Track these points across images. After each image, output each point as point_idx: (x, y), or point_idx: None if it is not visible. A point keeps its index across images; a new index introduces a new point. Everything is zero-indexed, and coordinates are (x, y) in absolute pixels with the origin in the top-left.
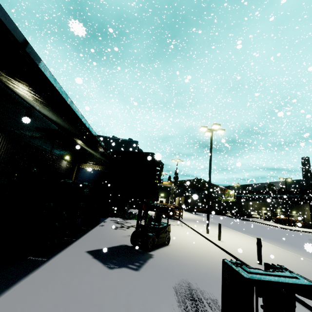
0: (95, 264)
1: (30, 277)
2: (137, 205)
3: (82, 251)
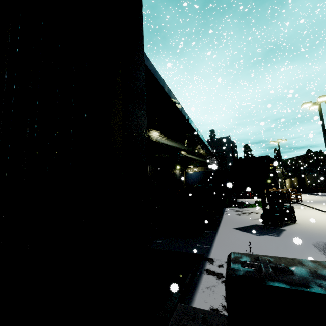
0: (246, 234)
1: (217, 238)
2: (243, 195)
3: (230, 228)
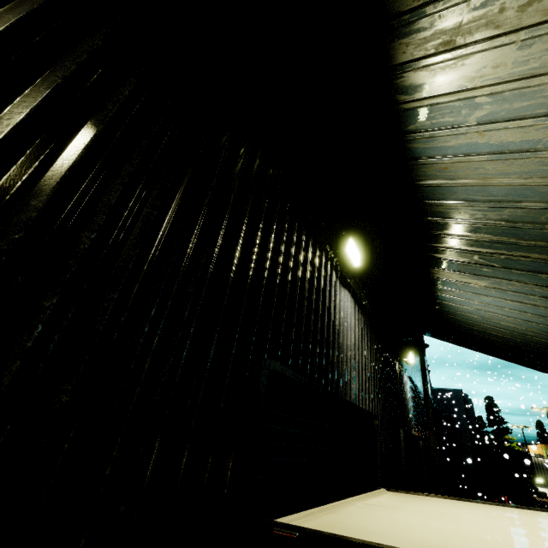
0: None
1: None
2: (493, 499)
3: None
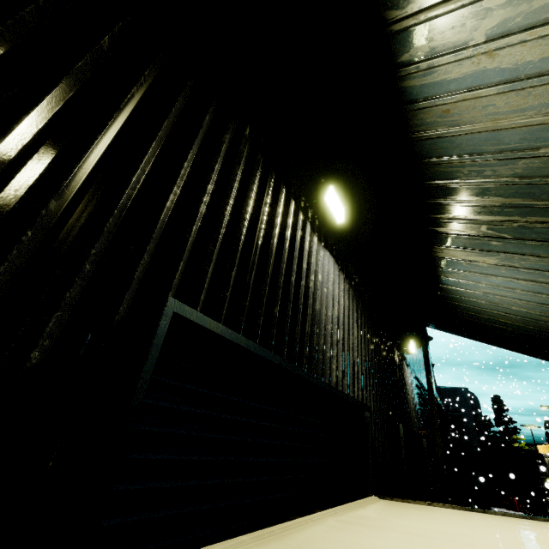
0: None
1: None
2: (502, 501)
3: None
